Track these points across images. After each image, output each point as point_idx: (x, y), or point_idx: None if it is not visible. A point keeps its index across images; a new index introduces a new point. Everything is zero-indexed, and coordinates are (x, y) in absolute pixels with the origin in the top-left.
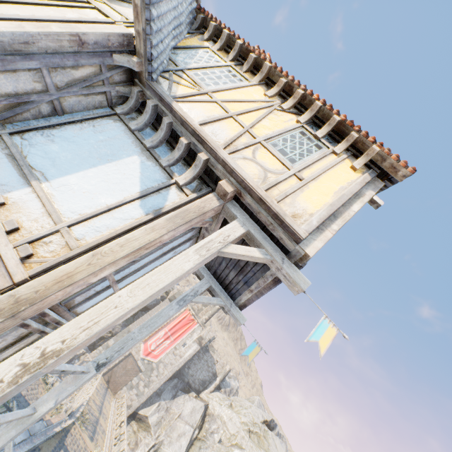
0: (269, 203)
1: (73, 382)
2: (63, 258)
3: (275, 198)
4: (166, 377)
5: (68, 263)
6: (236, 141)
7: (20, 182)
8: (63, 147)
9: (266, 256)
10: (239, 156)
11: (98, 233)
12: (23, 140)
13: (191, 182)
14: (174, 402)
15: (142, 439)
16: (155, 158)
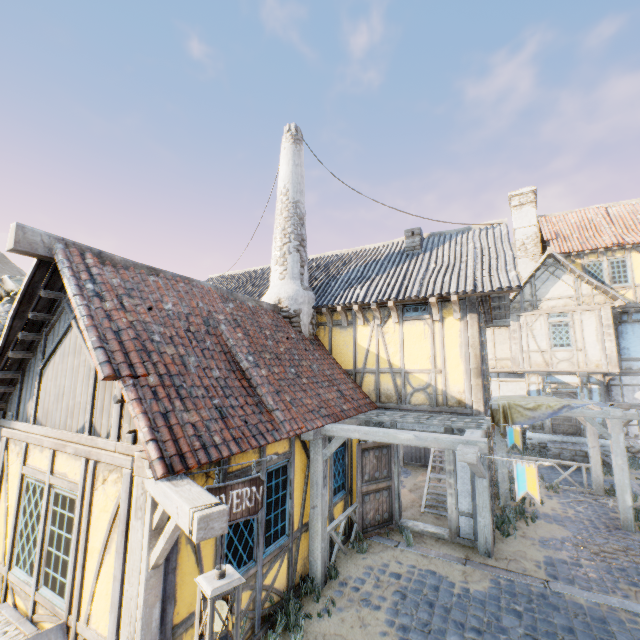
0: None
1: None
2: None
3: None
4: None
5: None
6: None
7: None
8: (632, 346)
9: None
10: None
11: None
12: (624, 355)
13: None
14: None
15: None
16: None
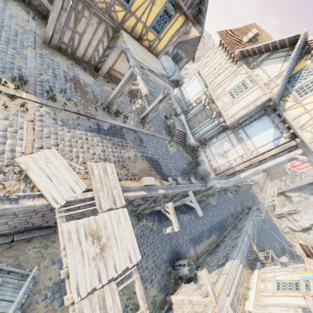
0: (309, 148)
1: (258, 173)
2: (257, 155)
3: (312, 145)
4: (306, 182)
5: (258, 157)
6: (305, 124)
7: (247, 139)
8: (253, 128)
9: (308, 159)
10: (304, 130)
11: (263, 150)
12: (245, 128)
13: (288, 135)
14: (311, 196)
15: (287, 205)
16: (277, 128)
